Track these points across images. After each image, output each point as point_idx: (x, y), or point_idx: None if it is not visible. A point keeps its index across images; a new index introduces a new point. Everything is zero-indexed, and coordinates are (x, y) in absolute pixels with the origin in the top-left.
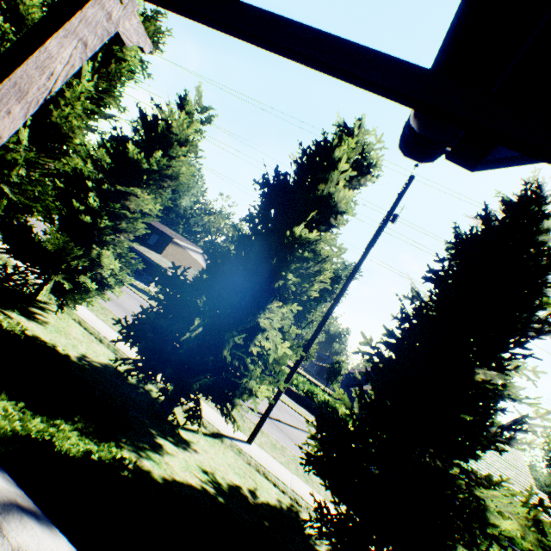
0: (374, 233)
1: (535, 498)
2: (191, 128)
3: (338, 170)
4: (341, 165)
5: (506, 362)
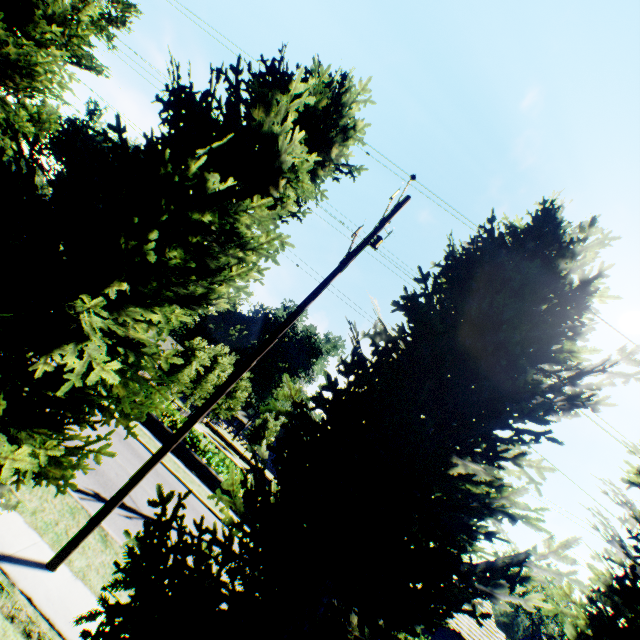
0: (347, 255)
1: (493, 638)
2: (85, 13)
3: (290, 95)
4: (295, 86)
5: (499, 449)
